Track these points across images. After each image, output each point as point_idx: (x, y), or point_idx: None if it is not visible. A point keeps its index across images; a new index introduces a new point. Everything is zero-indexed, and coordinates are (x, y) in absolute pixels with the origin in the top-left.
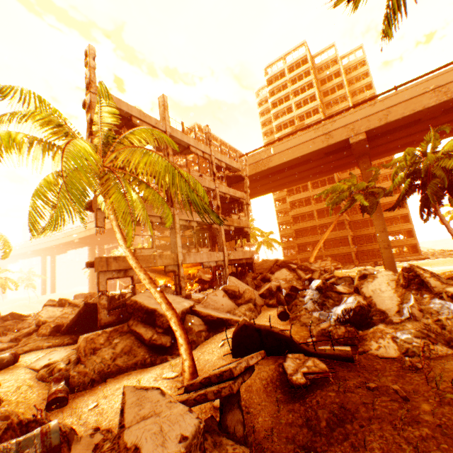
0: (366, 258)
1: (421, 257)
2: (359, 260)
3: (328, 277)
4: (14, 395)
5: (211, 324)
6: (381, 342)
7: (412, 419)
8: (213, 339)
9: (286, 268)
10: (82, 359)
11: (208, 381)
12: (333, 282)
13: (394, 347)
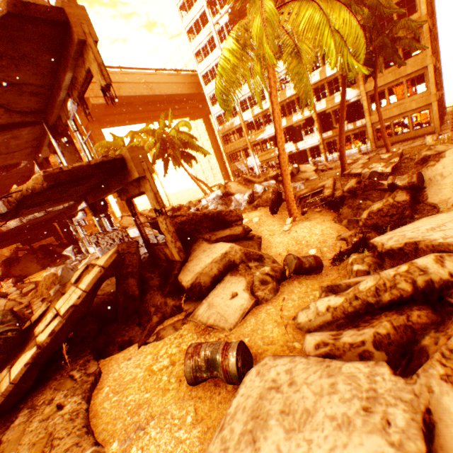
0: None
1: None
2: None
3: (178, 207)
4: (312, 295)
5: None
6: None
7: None
8: None
9: None
10: (263, 255)
11: (333, 186)
12: (189, 205)
13: None
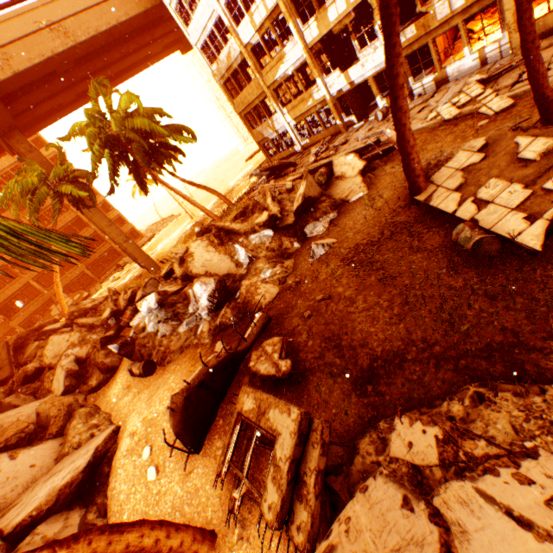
0: (100, 270)
1: (148, 237)
2: (97, 275)
3: (130, 296)
4: None
5: (82, 492)
6: (262, 291)
7: (348, 300)
8: (118, 496)
9: (44, 338)
10: None
11: (296, 465)
12: (144, 294)
13: (272, 286)
